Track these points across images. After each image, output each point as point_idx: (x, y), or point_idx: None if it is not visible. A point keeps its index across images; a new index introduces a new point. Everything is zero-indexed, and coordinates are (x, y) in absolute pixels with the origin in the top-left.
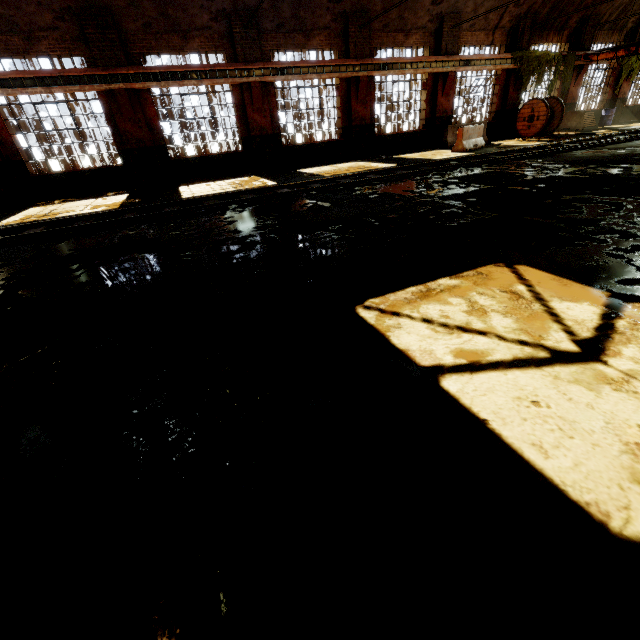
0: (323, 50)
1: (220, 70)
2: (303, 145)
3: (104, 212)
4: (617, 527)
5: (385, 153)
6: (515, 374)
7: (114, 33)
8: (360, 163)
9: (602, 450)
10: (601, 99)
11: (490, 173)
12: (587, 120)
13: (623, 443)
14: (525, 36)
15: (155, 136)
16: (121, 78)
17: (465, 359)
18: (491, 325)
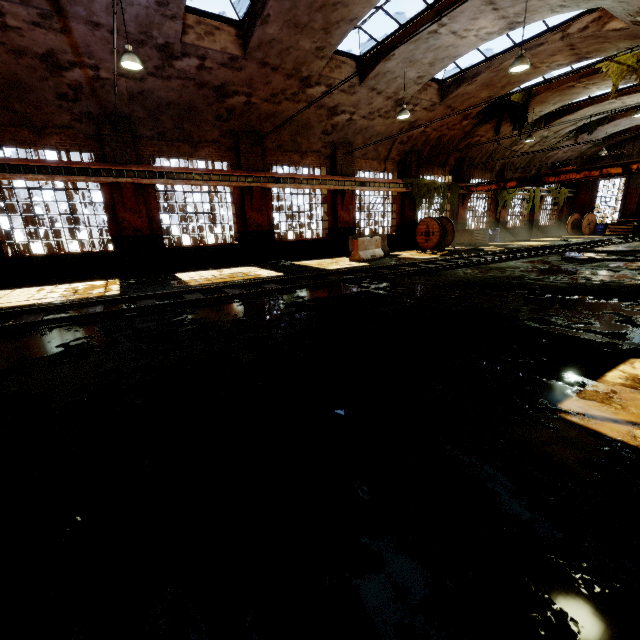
0: (213, 160)
1: (80, 168)
2: (191, 247)
3: None
4: None
5: (288, 258)
6: None
7: None
8: (250, 269)
9: None
10: (487, 221)
11: (361, 294)
12: (478, 237)
13: None
14: (413, 167)
15: None
16: None
17: None
18: None
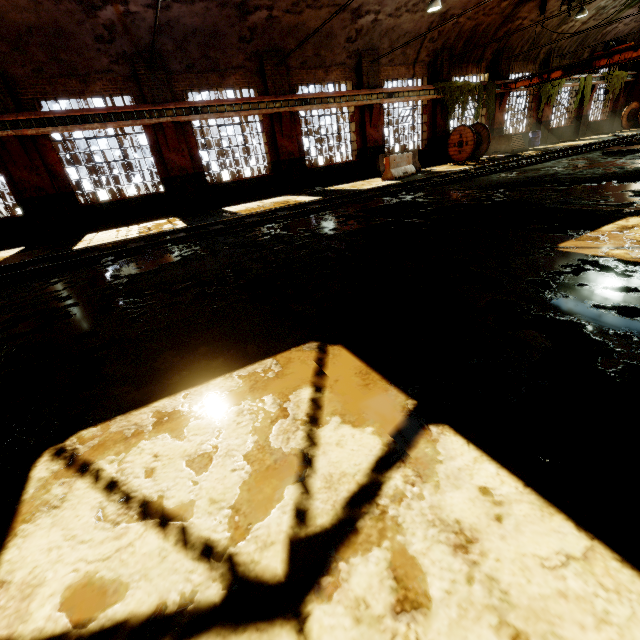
0: (241, 88)
1: (126, 112)
2: (231, 182)
3: None
4: None
5: (320, 185)
6: None
7: None
8: (288, 197)
9: None
10: (527, 123)
11: (400, 203)
12: (517, 142)
13: None
14: (444, 69)
15: (60, 183)
16: (9, 125)
17: (68, 617)
18: (196, 495)
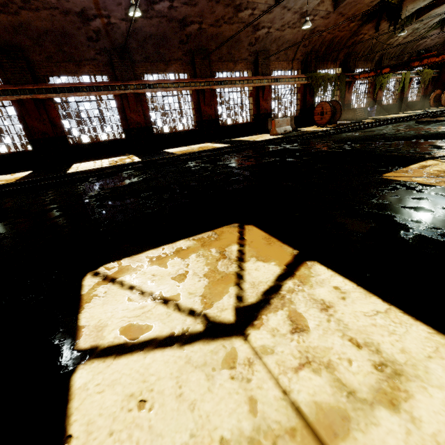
0: (179, 73)
1: (104, 86)
2: (169, 133)
3: None
4: None
5: (228, 137)
6: (154, 357)
7: (23, 62)
8: (207, 144)
9: None
10: (367, 101)
11: (282, 149)
12: (359, 114)
13: None
14: (312, 64)
15: (57, 130)
16: (28, 91)
17: (125, 337)
18: (181, 291)
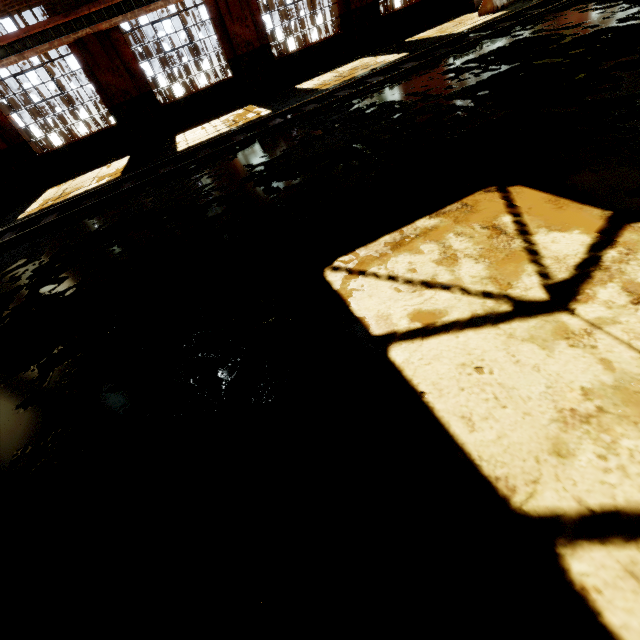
0: None
1: None
2: (297, 52)
3: (105, 186)
4: (518, 502)
5: (396, 37)
6: (467, 336)
7: None
8: (365, 60)
9: (532, 419)
10: None
11: (518, 42)
12: None
13: (557, 410)
14: None
15: (139, 82)
16: (85, 21)
17: (420, 322)
18: (458, 276)
